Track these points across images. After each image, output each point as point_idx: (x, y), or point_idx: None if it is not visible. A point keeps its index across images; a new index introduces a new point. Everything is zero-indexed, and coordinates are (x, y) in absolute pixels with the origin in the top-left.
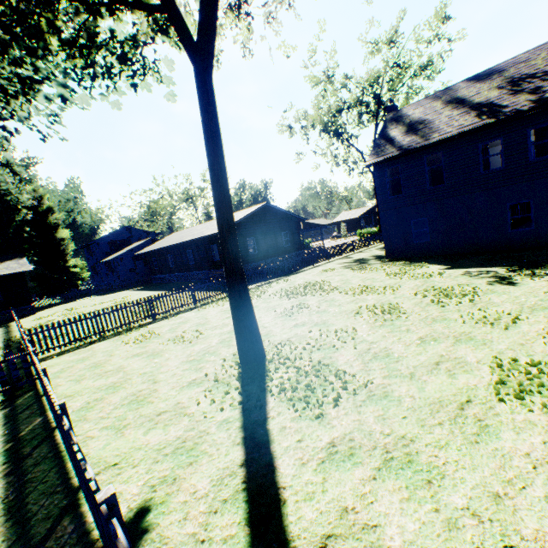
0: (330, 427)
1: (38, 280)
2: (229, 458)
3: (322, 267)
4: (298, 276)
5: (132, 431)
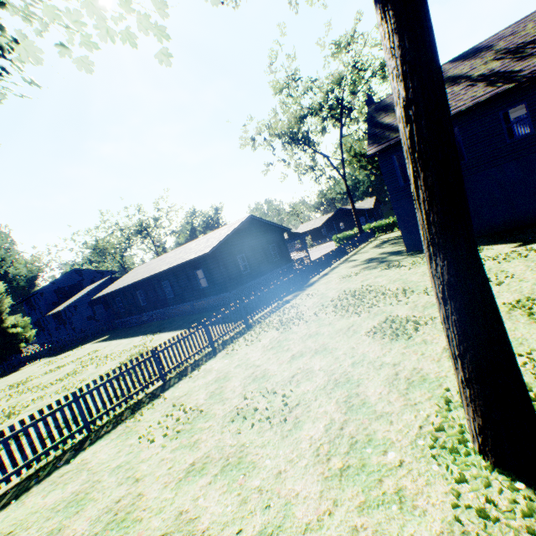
0: None
1: None
2: None
3: (335, 274)
4: (318, 287)
5: None
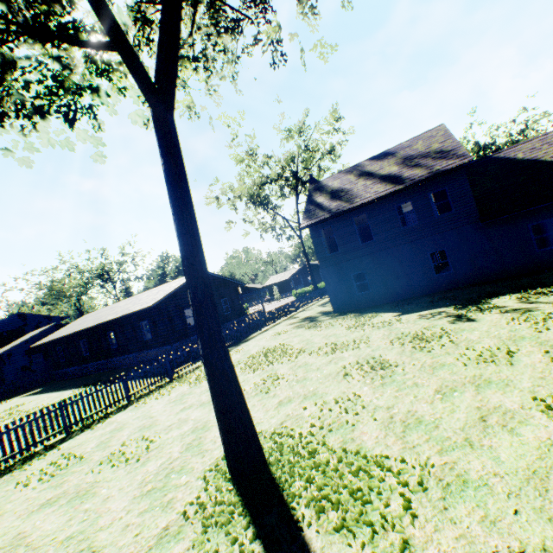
0: None
1: None
2: None
3: (272, 330)
4: (250, 343)
5: None
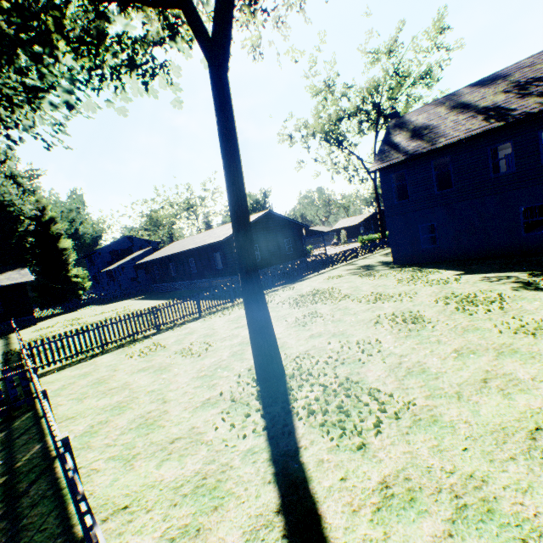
0: (378, 461)
1: (40, 290)
2: (261, 502)
3: (327, 274)
4: (304, 283)
5: (142, 462)
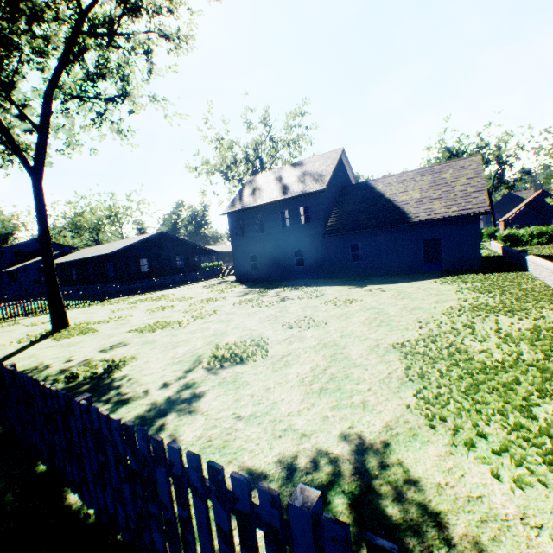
0: (60, 342)
1: None
2: (8, 352)
3: (193, 285)
4: (168, 291)
5: None
